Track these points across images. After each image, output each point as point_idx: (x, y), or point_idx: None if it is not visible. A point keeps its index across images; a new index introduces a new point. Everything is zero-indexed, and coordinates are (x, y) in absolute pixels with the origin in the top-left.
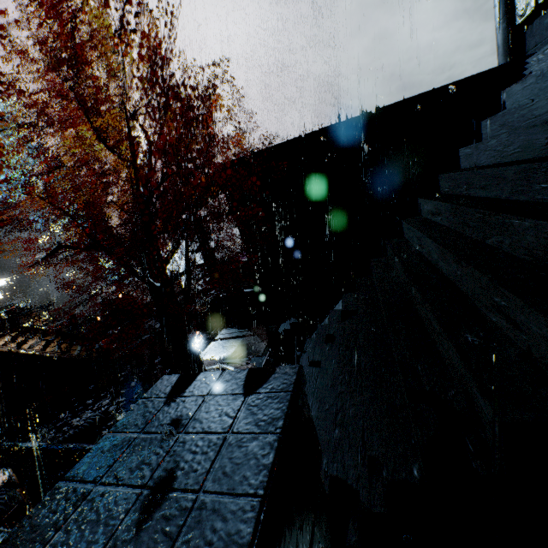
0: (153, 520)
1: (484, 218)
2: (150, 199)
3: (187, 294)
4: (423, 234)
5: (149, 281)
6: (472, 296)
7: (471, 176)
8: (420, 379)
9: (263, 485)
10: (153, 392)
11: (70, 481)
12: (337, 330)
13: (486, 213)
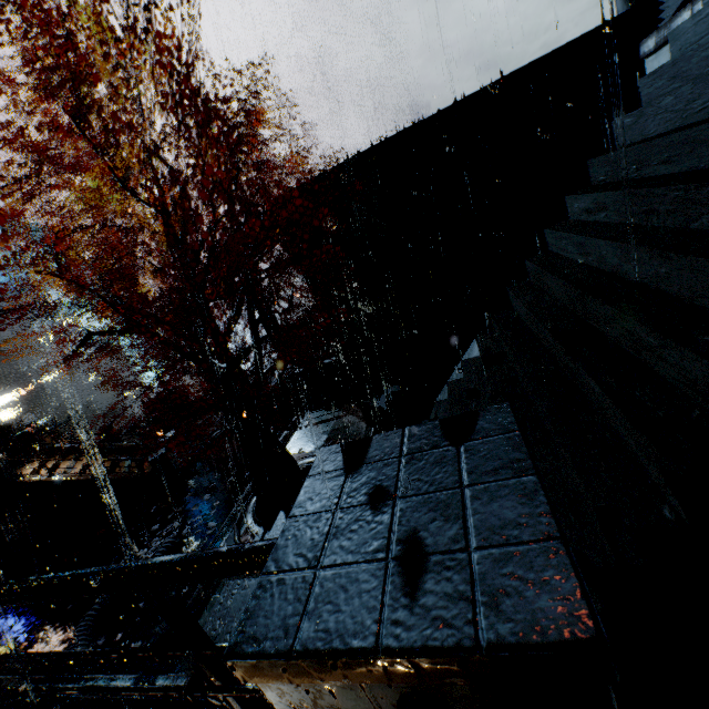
0: (426, 587)
1: (686, 196)
2: (198, 255)
3: (260, 374)
4: (588, 236)
5: (212, 362)
6: (690, 295)
7: (644, 151)
8: (646, 406)
9: (553, 527)
10: (321, 467)
11: (277, 573)
12: (479, 382)
13: (690, 188)
